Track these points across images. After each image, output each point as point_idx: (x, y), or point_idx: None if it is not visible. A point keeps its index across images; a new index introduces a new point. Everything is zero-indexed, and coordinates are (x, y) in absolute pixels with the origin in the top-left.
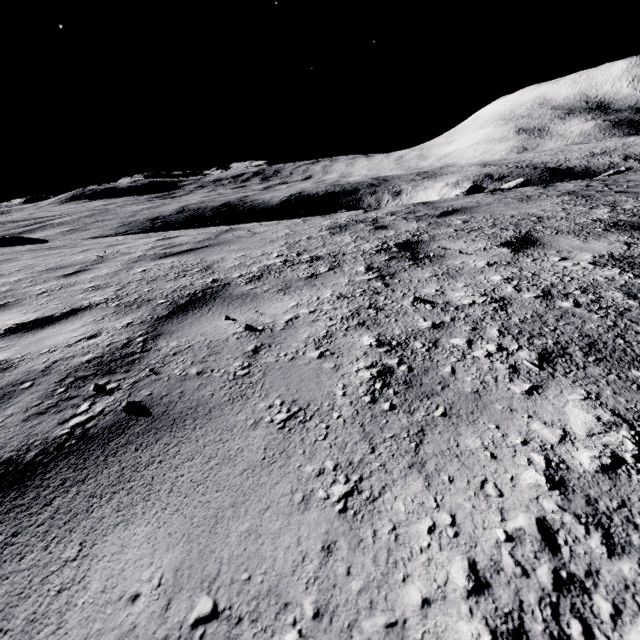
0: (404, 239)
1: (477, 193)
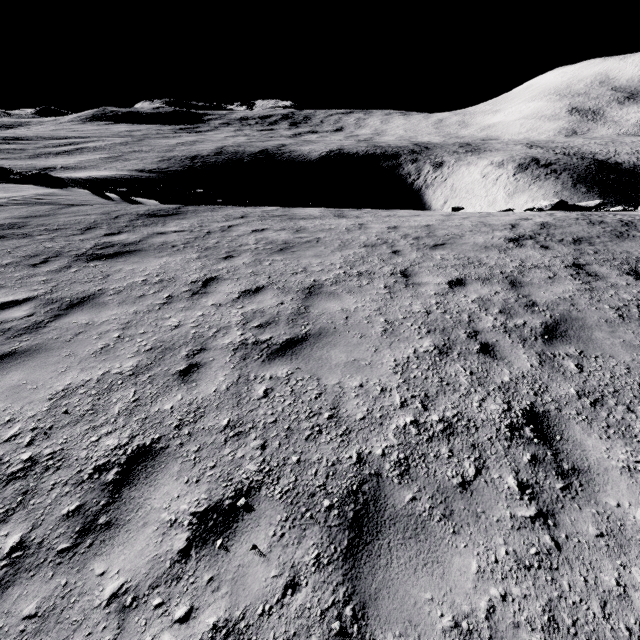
0: (571, 261)
1: (562, 207)
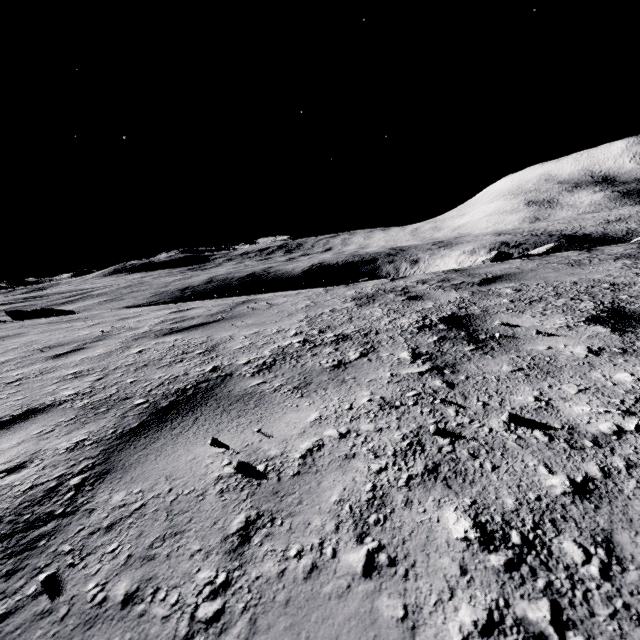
0: (449, 312)
1: (504, 259)
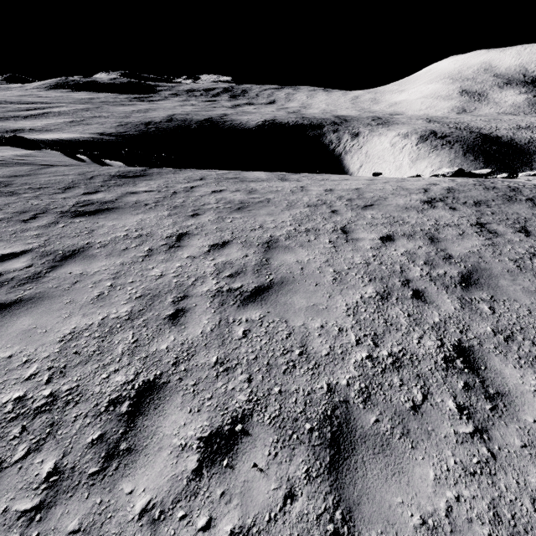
0: (475, 220)
1: (460, 174)
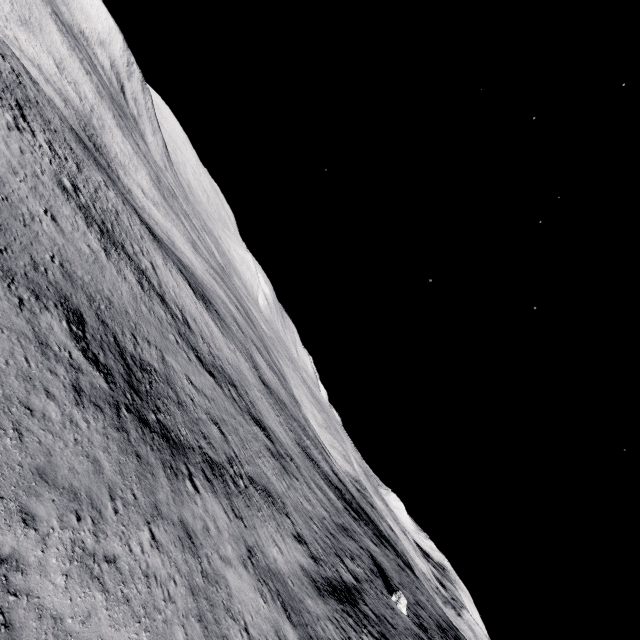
0: None
1: None
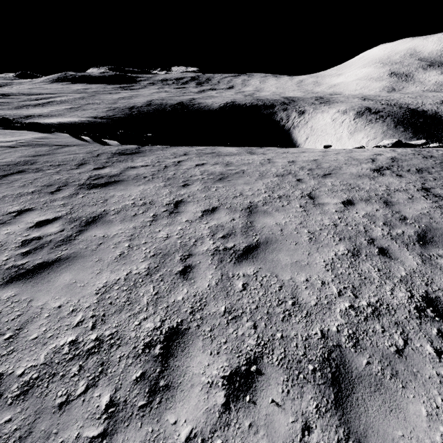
0: (420, 185)
1: (399, 144)
